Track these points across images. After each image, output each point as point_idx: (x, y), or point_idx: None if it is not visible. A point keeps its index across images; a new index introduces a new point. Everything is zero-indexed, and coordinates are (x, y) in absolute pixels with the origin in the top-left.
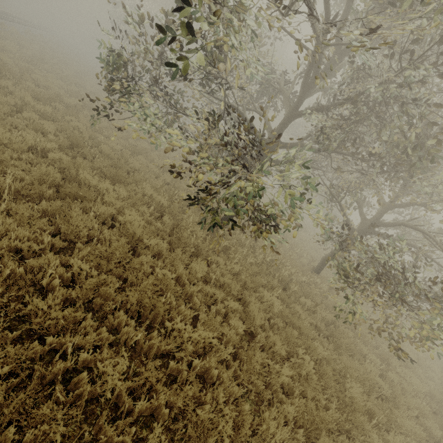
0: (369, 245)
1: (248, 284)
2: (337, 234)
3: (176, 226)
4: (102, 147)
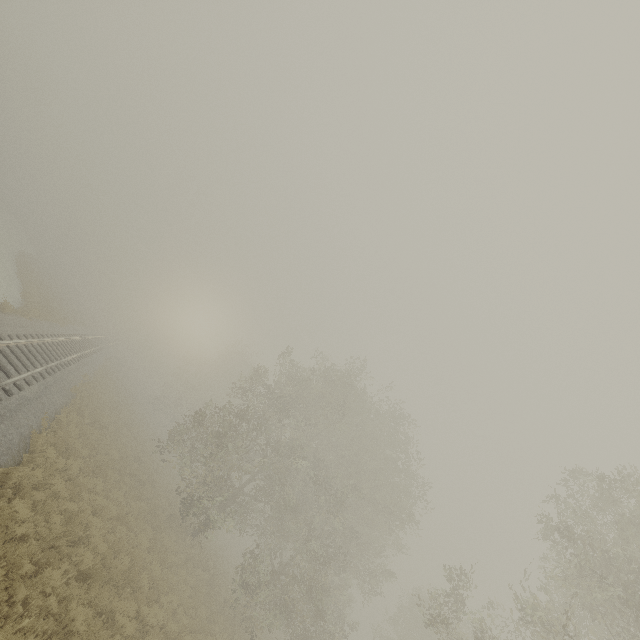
0: (274, 573)
1: (192, 560)
2: (251, 551)
3: (170, 517)
4: (146, 464)
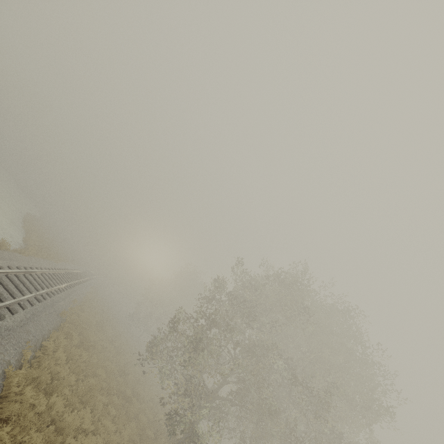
0: None
1: None
2: None
3: (157, 432)
4: (130, 376)
